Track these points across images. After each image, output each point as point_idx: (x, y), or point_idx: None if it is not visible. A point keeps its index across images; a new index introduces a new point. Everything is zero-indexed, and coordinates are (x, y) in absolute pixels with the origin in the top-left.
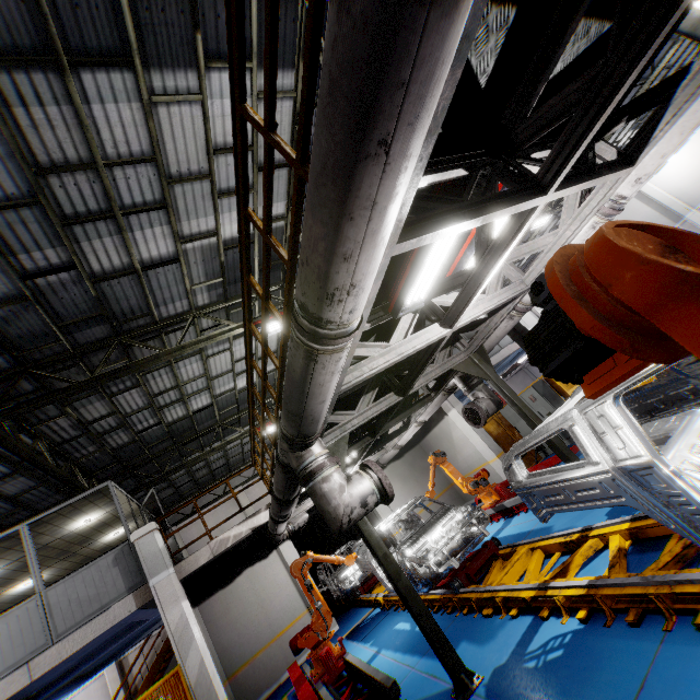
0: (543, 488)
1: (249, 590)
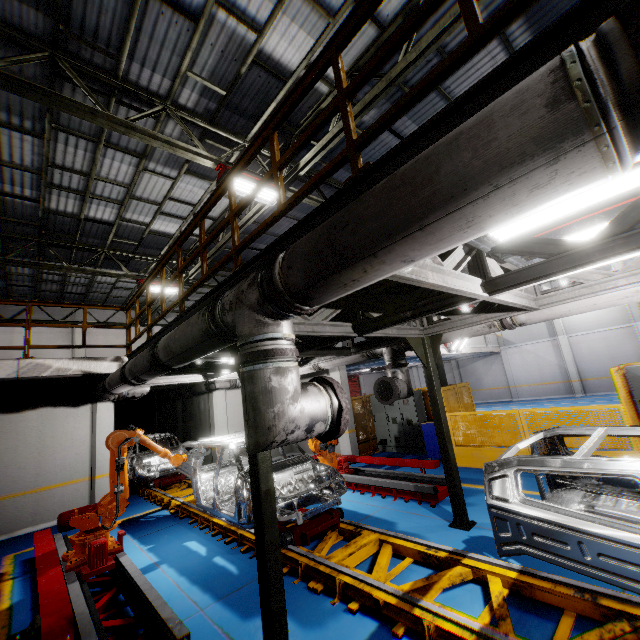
0: (543, 524)
1: (36, 429)
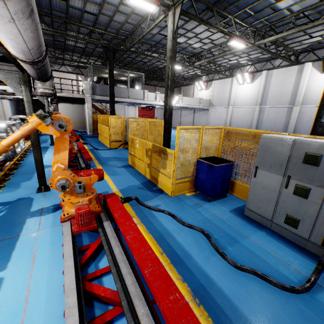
0: None
1: None
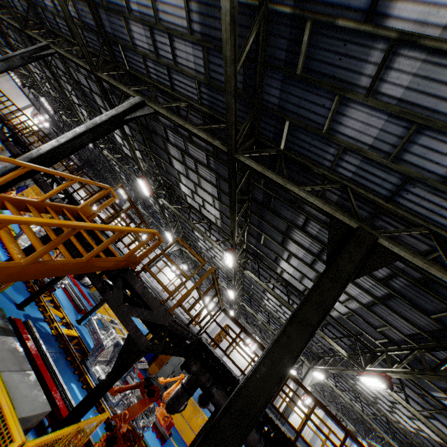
0: None
1: None
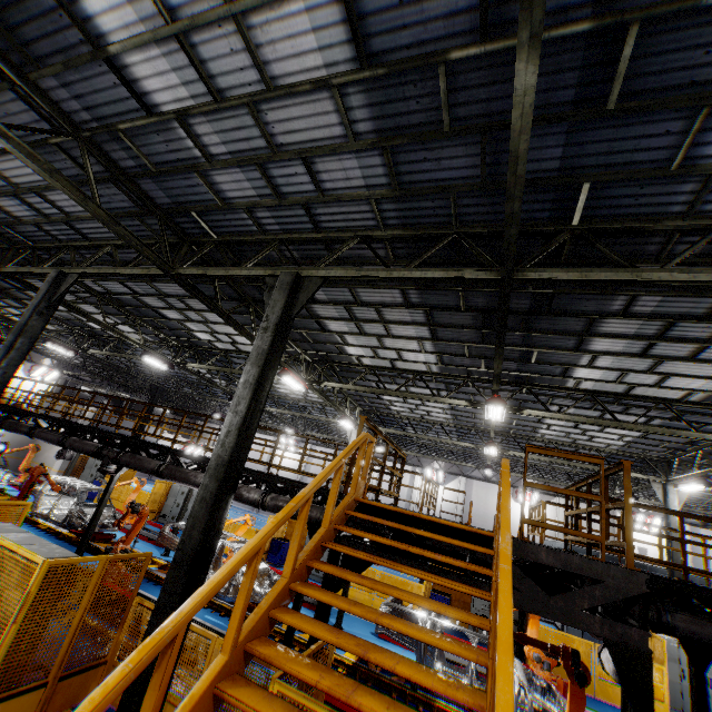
0: None
1: None
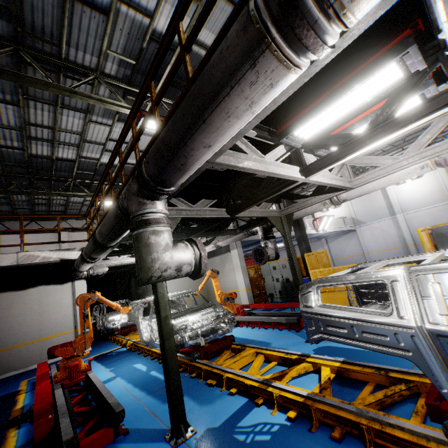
0: (331, 318)
1: (36, 300)
